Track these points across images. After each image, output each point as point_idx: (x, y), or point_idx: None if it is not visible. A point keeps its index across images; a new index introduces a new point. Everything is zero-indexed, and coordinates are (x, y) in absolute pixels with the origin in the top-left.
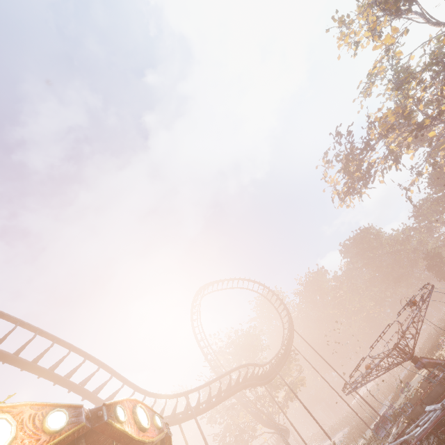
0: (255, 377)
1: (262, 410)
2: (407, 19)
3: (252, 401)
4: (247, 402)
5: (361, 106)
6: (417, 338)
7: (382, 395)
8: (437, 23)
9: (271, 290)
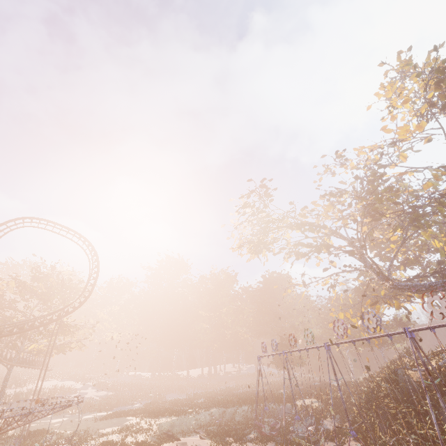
0: None
1: (4, 346)
2: (441, 126)
3: None
4: None
5: (320, 177)
6: None
7: (153, 395)
8: None
9: (92, 269)
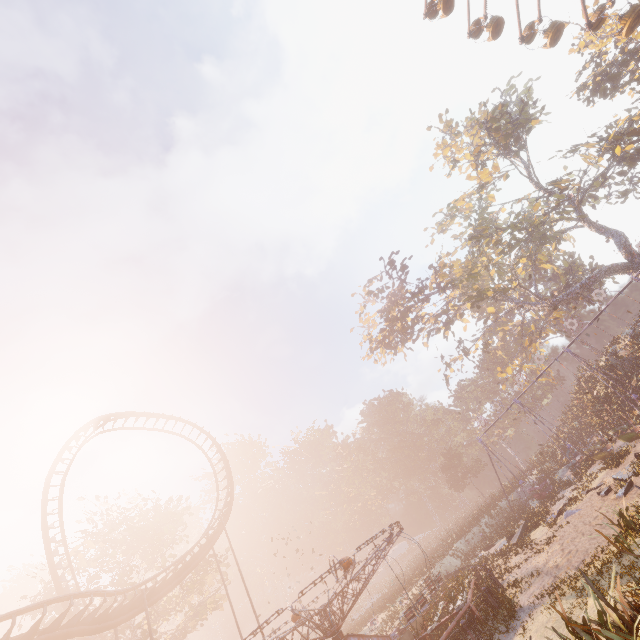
0: (88, 618)
1: None
2: (512, 162)
3: (103, 637)
4: (93, 639)
5: (432, 239)
6: (353, 604)
7: None
8: (538, 185)
9: (220, 452)
